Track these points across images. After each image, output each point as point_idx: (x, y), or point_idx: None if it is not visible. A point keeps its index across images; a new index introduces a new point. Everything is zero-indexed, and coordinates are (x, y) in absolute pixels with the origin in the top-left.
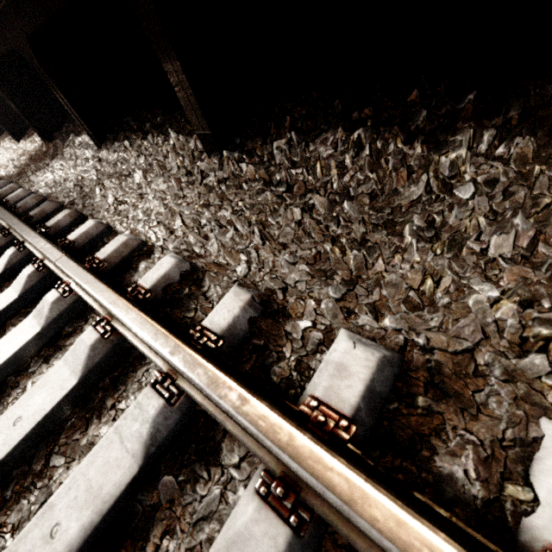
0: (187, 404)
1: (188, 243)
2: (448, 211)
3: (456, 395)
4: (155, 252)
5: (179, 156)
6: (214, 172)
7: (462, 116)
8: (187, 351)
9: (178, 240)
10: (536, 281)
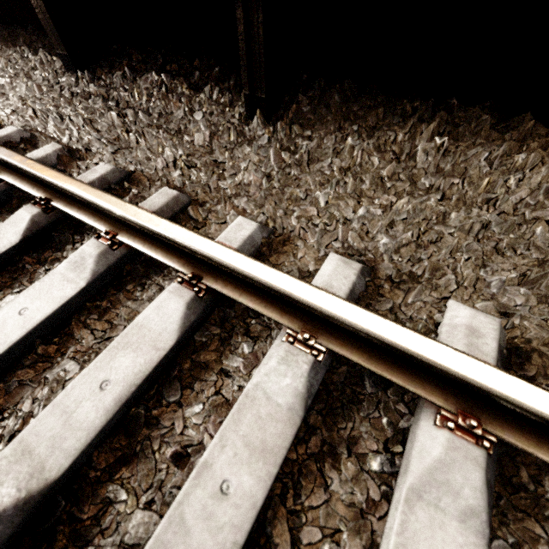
0: (5, 188)
1: (33, 124)
2: (189, 125)
3: (140, 181)
4: (5, 127)
5: (44, 70)
6: (70, 86)
7: (210, 78)
8: (4, 149)
9: (26, 122)
10: (201, 152)
